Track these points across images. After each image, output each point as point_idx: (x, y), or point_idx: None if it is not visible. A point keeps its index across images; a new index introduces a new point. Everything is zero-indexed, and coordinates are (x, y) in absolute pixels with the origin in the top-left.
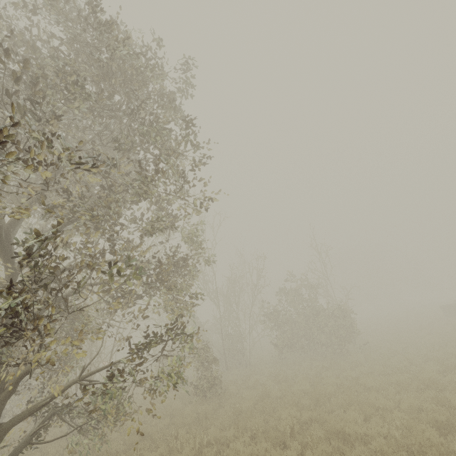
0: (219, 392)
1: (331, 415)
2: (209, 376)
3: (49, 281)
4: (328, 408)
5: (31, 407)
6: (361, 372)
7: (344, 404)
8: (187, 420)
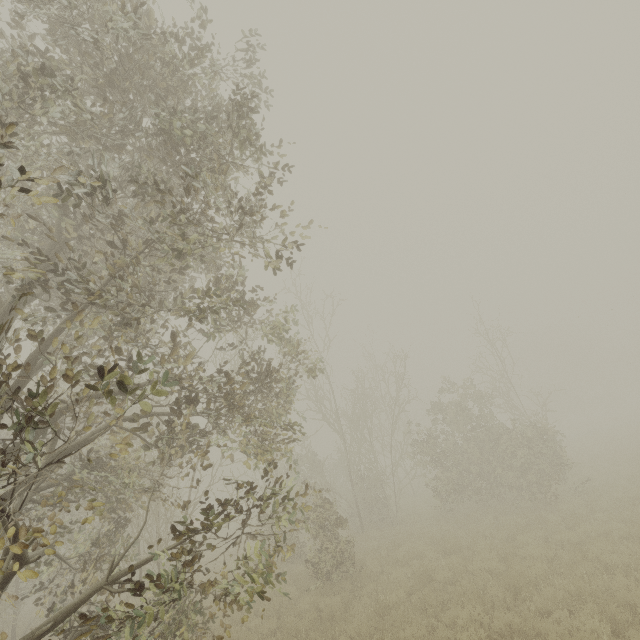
0: (351, 571)
1: (548, 623)
2: (334, 548)
3: (55, 420)
4: (541, 610)
5: (22, 639)
6: (587, 534)
7: (567, 597)
8: (302, 624)
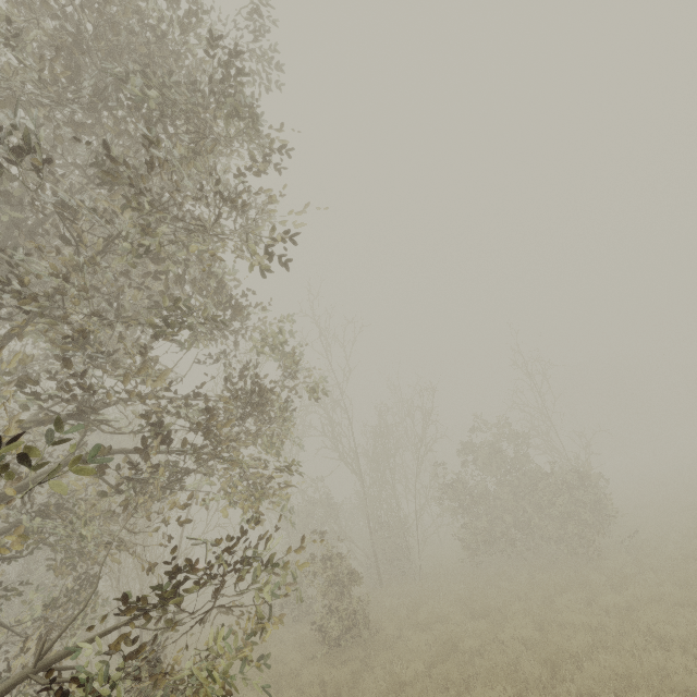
0: (364, 636)
1: None
2: (344, 609)
3: None
4: None
5: None
6: (635, 597)
7: (614, 678)
8: None
